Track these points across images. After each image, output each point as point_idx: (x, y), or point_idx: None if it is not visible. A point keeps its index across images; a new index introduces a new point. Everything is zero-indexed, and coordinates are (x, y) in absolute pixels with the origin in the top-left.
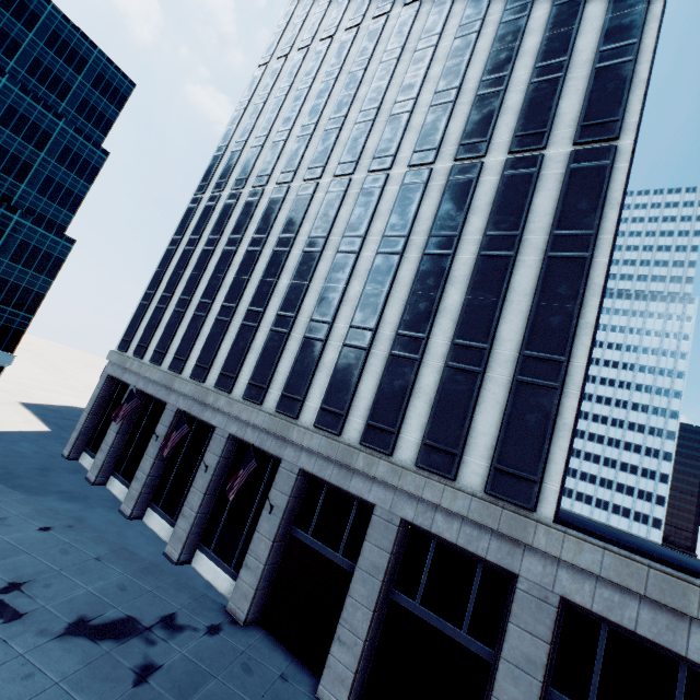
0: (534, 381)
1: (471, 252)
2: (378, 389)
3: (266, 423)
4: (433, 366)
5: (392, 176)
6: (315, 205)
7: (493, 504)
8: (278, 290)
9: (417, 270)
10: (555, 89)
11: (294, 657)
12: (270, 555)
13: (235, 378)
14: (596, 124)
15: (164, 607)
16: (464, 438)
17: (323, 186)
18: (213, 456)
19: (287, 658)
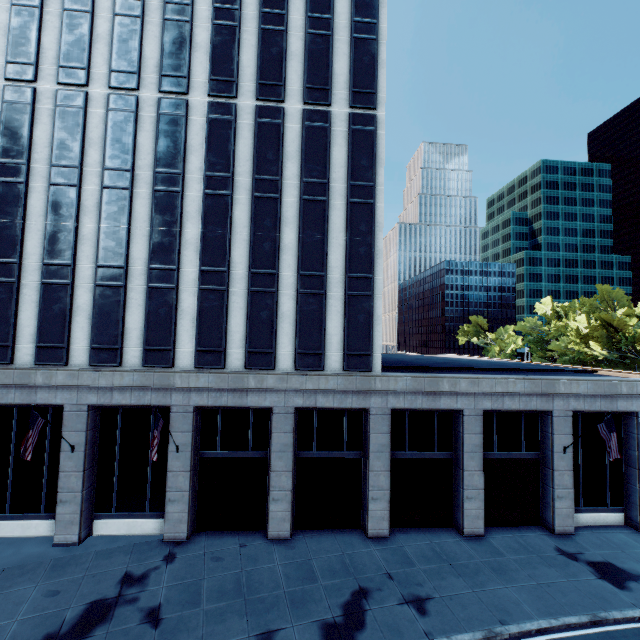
0: (358, 293)
1: (294, 195)
2: (249, 322)
3: (138, 381)
4: (288, 295)
5: (192, 104)
6: (95, 124)
7: (350, 376)
8: (84, 236)
9: (252, 212)
10: (328, 47)
11: (238, 531)
12: (191, 481)
13: (67, 348)
14: (362, 92)
15: (113, 576)
16: (324, 341)
17: (96, 98)
18: (77, 434)
19: (234, 535)
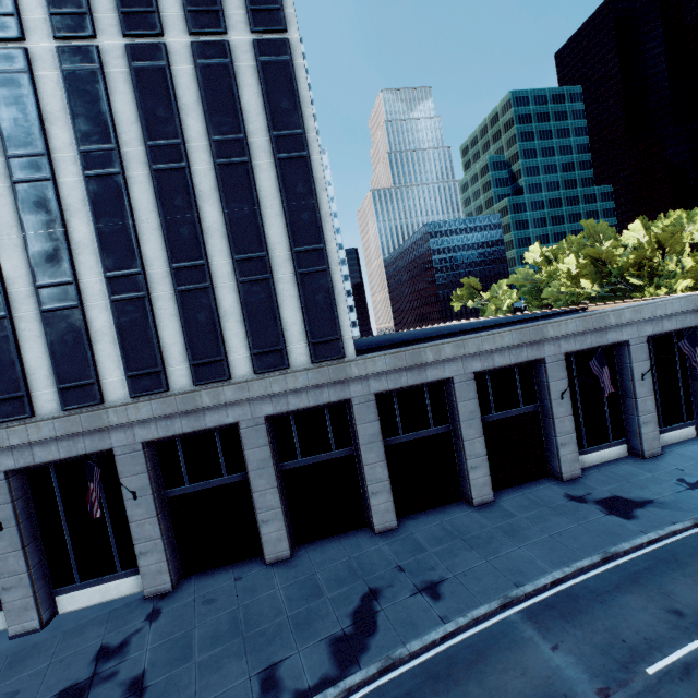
0: (310, 270)
1: (206, 161)
2: (185, 330)
3: (61, 430)
4: (227, 288)
5: (34, 53)
6: None
7: (322, 367)
8: None
9: (156, 191)
10: None
11: (232, 565)
12: (161, 526)
13: None
14: (263, 10)
15: (85, 654)
16: (282, 334)
17: None
18: None
19: (228, 570)
